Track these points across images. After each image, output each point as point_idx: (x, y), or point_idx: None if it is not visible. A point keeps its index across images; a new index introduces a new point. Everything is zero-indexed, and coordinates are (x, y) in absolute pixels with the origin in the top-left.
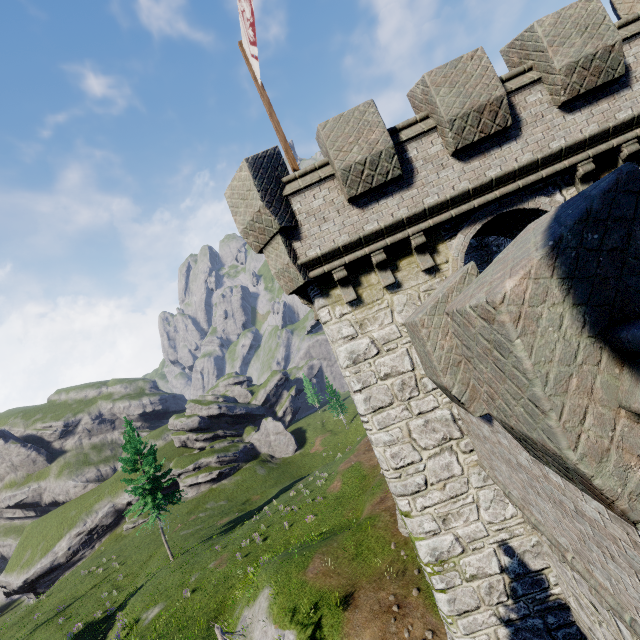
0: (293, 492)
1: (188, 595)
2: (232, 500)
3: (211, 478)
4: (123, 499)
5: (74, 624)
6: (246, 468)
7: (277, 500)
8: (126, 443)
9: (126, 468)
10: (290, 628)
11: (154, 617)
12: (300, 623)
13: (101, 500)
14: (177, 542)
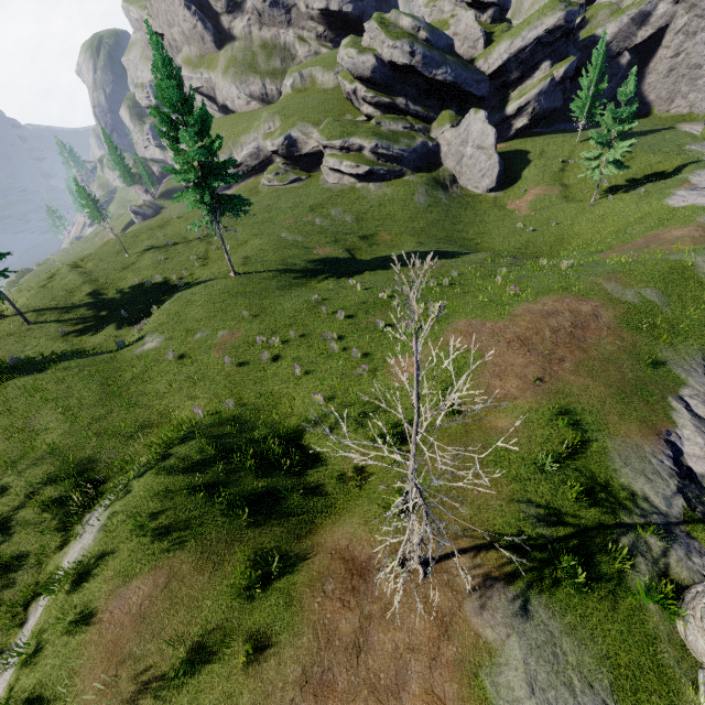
0: (383, 295)
1: (172, 358)
2: (359, 222)
3: (357, 173)
4: (266, 145)
5: (162, 271)
6: (406, 182)
7: (379, 276)
8: (157, 84)
9: (161, 132)
10: (12, 674)
11: (145, 352)
12: (11, 696)
13: (248, 133)
14: (268, 245)
